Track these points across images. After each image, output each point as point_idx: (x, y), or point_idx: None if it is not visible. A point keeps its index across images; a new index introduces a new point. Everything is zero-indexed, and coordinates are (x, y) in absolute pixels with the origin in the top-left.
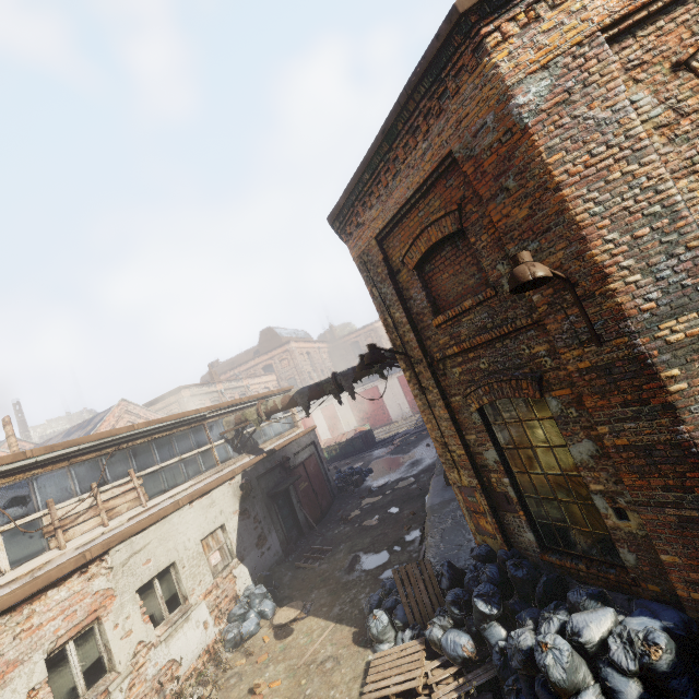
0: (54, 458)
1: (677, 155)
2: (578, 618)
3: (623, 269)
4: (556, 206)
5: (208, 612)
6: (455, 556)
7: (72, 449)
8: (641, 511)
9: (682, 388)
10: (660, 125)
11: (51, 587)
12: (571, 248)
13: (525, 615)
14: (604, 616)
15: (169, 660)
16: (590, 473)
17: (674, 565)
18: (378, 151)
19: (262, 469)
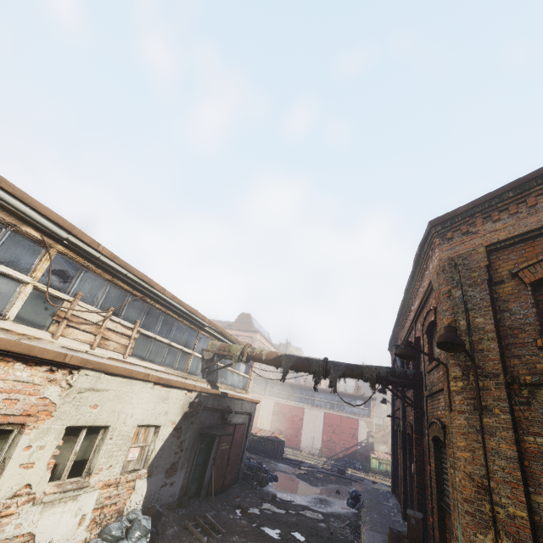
0: (108, 266)
1: None
2: None
3: None
4: None
5: (93, 506)
6: None
7: (123, 270)
8: None
9: None
10: None
11: (23, 360)
12: None
13: None
14: None
15: (31, 532)
16: None
17: None
18: (542, 175)
19: (211, 402)
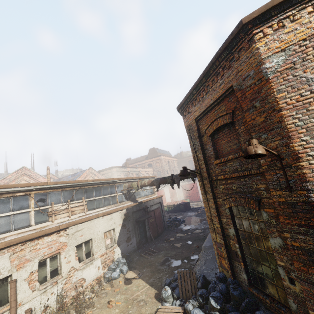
0: (57, 186)
1: None
2: None
3: (309, 156)
4: (278, 119)
5: (100, 263)
6: (208, 274)
7: (64, 184)
8: (302, 283)
9: None
10: None
11: (46, 235)
12: (283, 140)
13: None
14: None
15: (82, 277)
16: (278, 255)
17: None
18: (201, 81)
19: (135, 209)
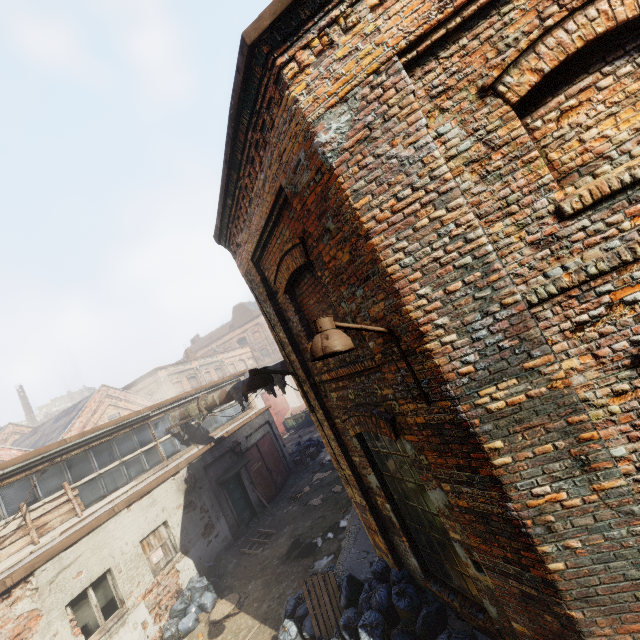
0: None
1: (491, 195)
2: None
3: (438, 327)
4: (370, 255)
5: (147, 611)
6: (360, 566)
7: None
8: (490, 575)
9: (506, 462)
10: (470, 160)
11: None
12: (389, 300)
13: None
14: None
15: None
16: (447, 521)
17: (524, 635)
18: (230, 178)
19: (210, 458)
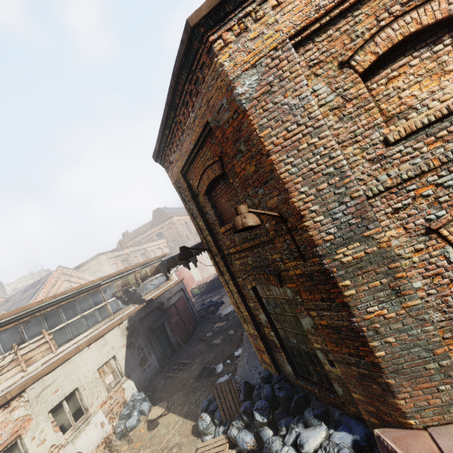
0: None
1: (345, 129)
2: (304, 434)
3: (312, 212)
4: (269, 167)
5: (104, 416)
6: (252, 376)
7: None
8: (339, 366)
9: (352, 293)
10: (333, 107)
11: None
12: (281, 195)
13: (282, 423)
14: (319, 433)
15: (75, 452)
16: (313, 337)
17: (359, 400)
18: (169, 116)
19: (143, 313)
